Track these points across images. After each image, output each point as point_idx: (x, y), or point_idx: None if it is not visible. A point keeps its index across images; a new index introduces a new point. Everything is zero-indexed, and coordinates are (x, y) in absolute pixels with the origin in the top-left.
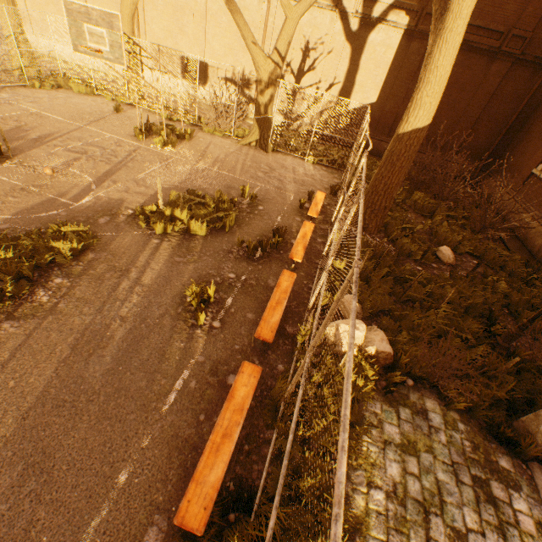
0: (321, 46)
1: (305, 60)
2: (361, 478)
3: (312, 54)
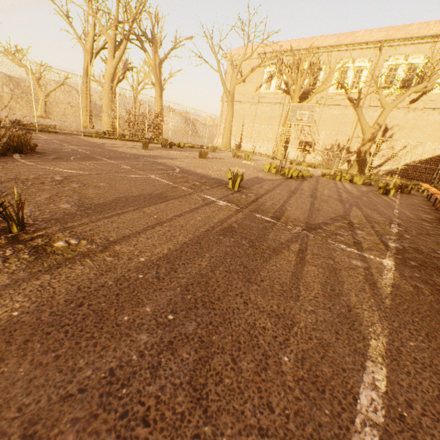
0: (396, 127)
1: (384, 135)
2: None
3: (390, 132)
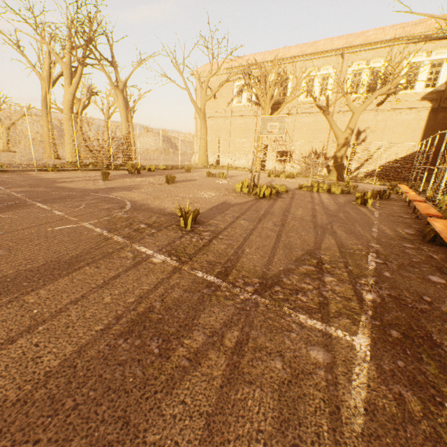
0: (368, 129)
1: (357, 138)
2: None
3: (363, 134)
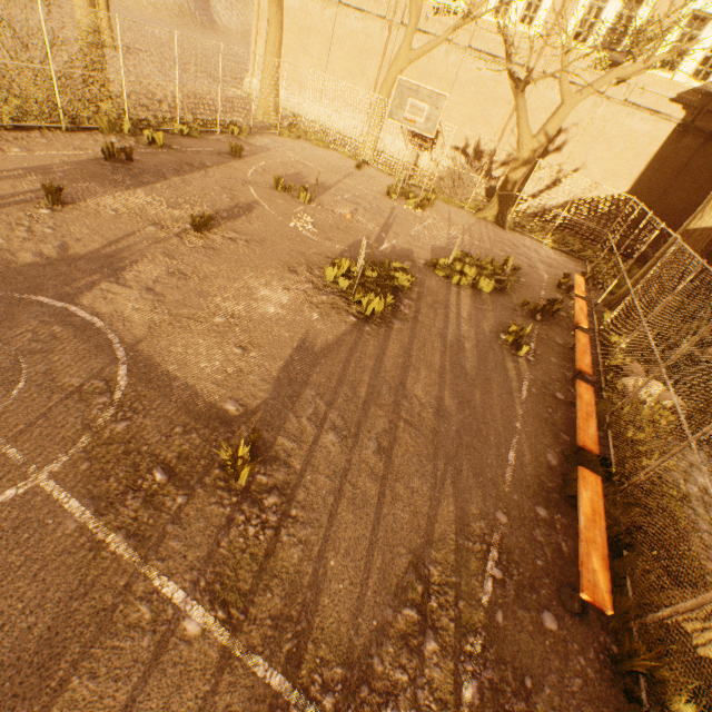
0: (575, 128)
1: (552, 140)
2: (677, 476)
3: (563, 135)
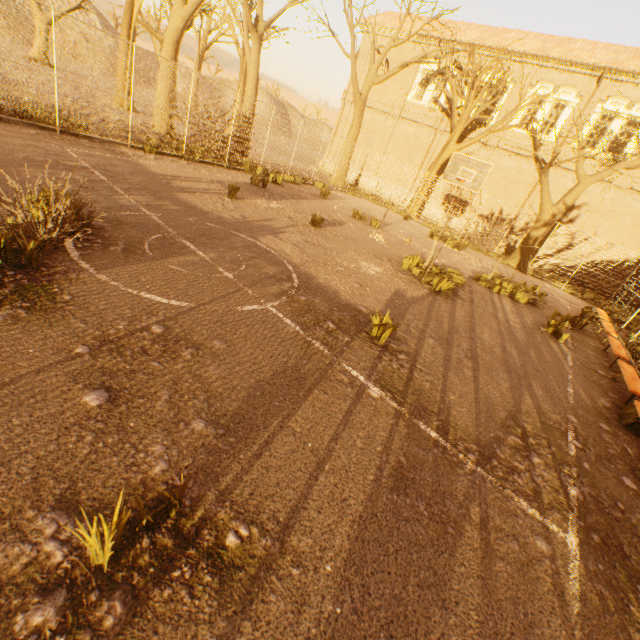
0: (586, 206)
1: (566, 214)
2: None
3: (575, 211)
